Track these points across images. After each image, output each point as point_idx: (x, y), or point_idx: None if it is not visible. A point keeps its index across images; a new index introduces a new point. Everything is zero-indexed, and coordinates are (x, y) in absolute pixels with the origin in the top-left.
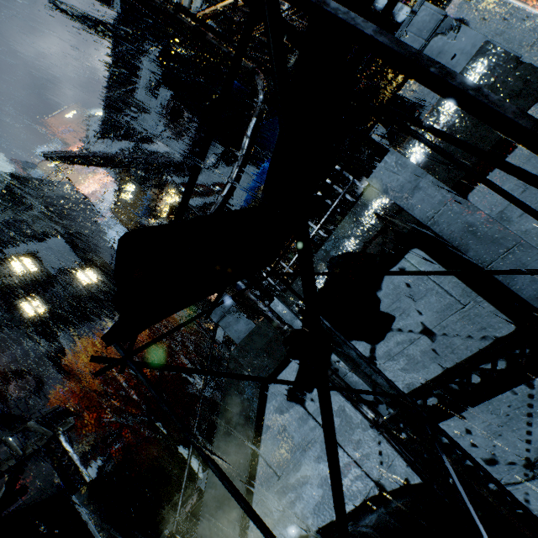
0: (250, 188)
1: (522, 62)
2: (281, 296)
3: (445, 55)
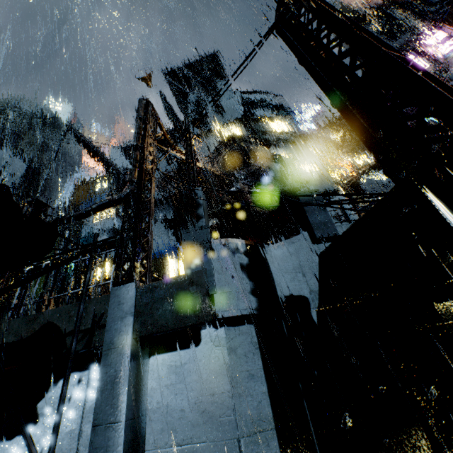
0: (159, 251)
1: (208, 295)
2: (3, 321)
3: (195, 259)
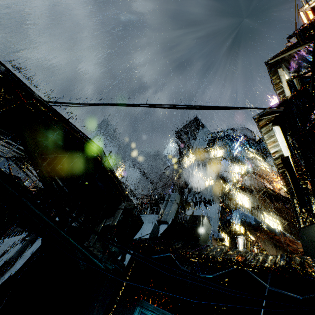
0: None
1: None
2: None
3: None
